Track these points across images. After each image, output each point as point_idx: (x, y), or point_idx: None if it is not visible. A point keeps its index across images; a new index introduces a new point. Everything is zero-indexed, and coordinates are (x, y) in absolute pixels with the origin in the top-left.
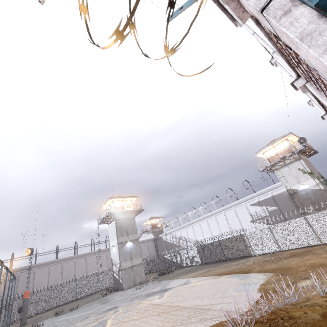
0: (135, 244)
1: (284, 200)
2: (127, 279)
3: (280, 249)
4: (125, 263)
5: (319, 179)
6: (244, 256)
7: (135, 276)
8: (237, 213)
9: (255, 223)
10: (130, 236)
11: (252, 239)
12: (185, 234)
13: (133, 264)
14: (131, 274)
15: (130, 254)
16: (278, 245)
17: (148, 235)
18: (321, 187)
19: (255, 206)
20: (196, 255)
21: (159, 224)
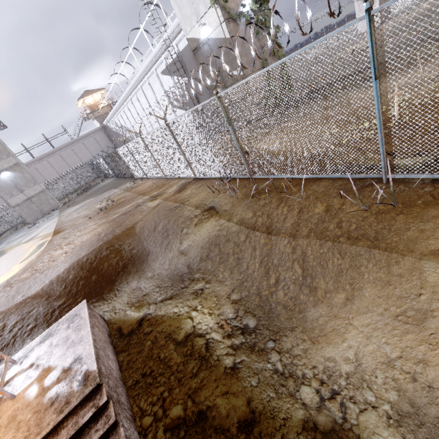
0: (17, 172)
1: (193, 64)
2: (29, 213)
3: (145, 175)
4: (15, 198)
5: (222, 7)
6: (131, 177)
7: (39, 207)
8: (154, 89)
9: (174, 108)
10: (1, 164)
11: (126, 159)
12: (123, 122)
13: (28, 196)
14: (32, 207)
15: (16, 187)
16: (143, 171)
17: (95, 123)
18: (226, 34)
19: (167, 76)
20: (108, 168)
21: (99, 104)
